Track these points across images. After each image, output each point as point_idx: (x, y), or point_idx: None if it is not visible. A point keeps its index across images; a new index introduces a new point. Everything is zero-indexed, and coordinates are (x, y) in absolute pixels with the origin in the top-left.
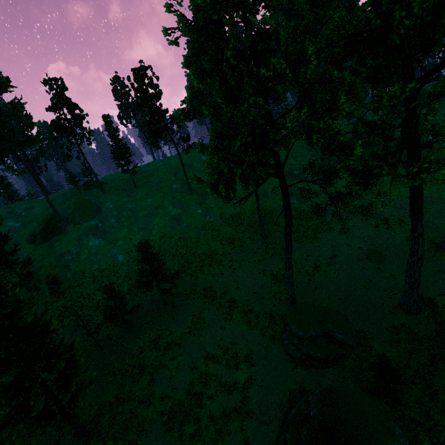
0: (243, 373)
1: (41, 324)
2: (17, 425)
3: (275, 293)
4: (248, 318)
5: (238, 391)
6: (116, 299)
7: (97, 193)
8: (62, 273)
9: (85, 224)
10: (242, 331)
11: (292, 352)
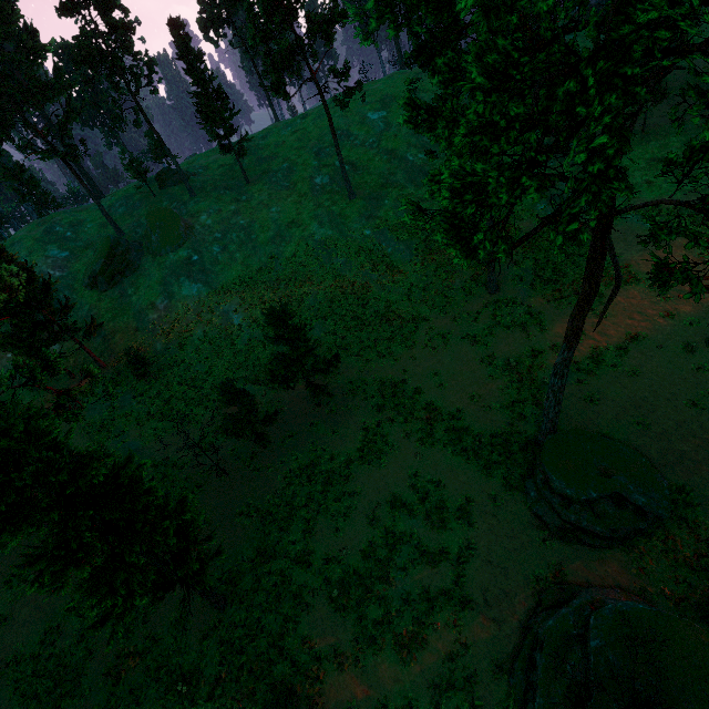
0: (456, 537)
1: (126, 483)
2: (122, 615)
3: (512, 402)
4: (462, 442)
5: (448, 565)
6: (240, 405)
7: (182, 195)
8: (148, 343)
9: (171, 256)
10: (451, 465)
11: (544, 515)
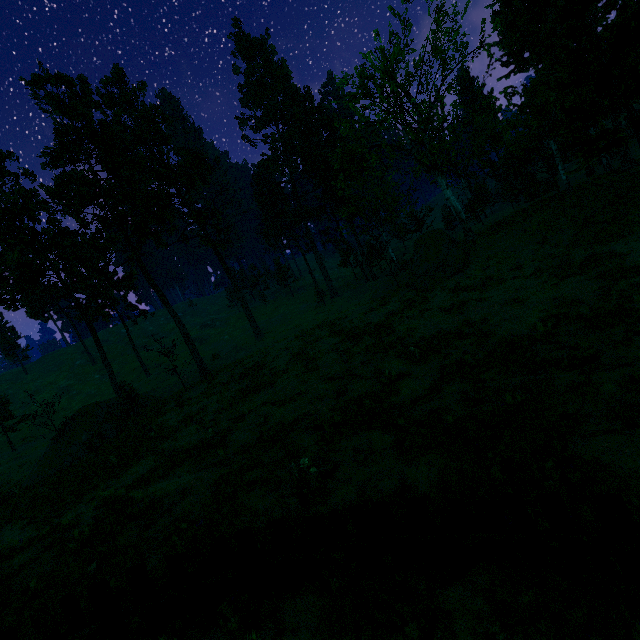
0: None
1: None
2: None
3: None
4: None
5: None
6: None
7: None
8: None
9: None
10: None
11: None
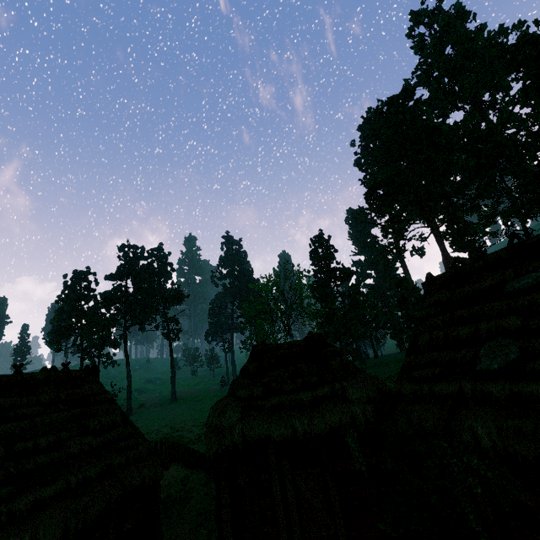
0: None
1: None
2: None
3: None
4: None
5: None
6: None
7: None
8: None
9: None
10: None
11: None
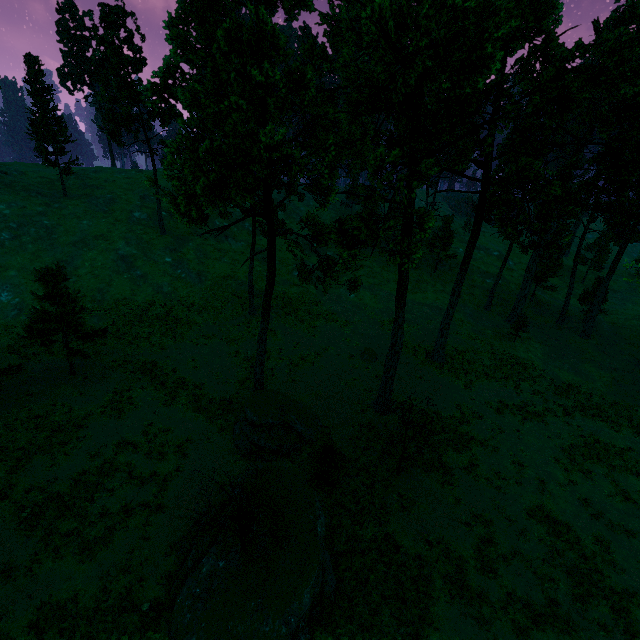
0: (169, 465)
1: None
2: None
3: (243, 379)
4: (198, 403)
5: (155, 484)
6: None
7: None
8: None
9: None
10: (184, 417)
11: (240, 443)
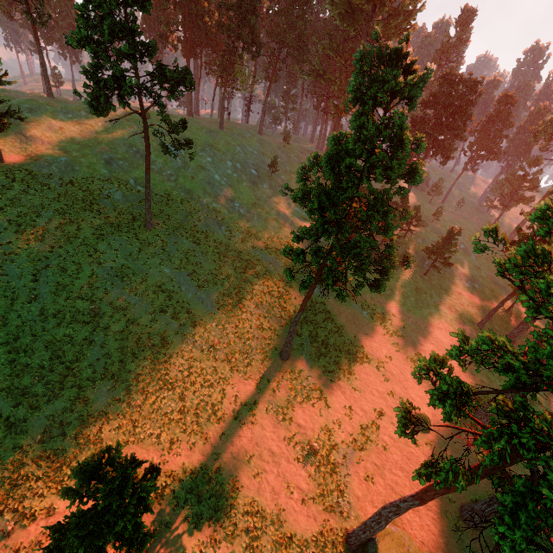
0: None
1: None
2: None
3: (321, 491)
4: None
5: None
6: None
7: None
8: None
9: None
10: None
11: None
